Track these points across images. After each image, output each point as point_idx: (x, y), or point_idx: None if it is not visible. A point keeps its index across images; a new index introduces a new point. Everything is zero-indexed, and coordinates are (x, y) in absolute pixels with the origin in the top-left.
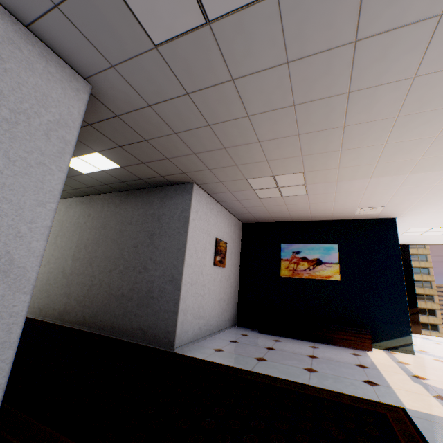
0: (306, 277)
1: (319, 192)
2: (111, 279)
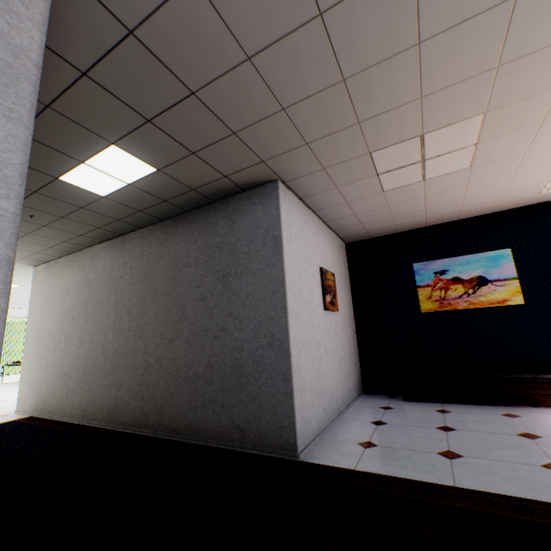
0: (465, 307)
1: (495, 156)
2: (174, 353)
